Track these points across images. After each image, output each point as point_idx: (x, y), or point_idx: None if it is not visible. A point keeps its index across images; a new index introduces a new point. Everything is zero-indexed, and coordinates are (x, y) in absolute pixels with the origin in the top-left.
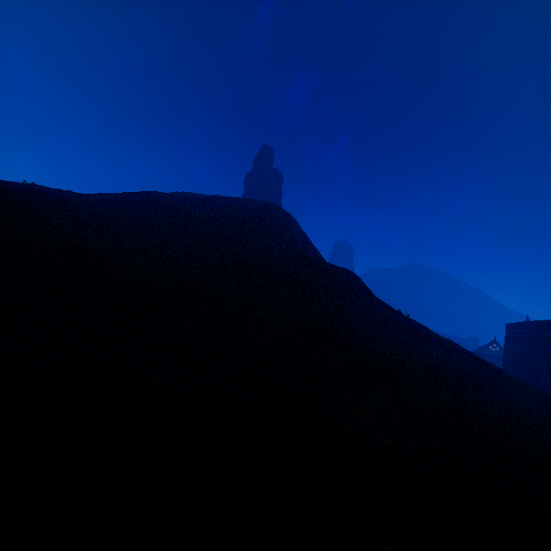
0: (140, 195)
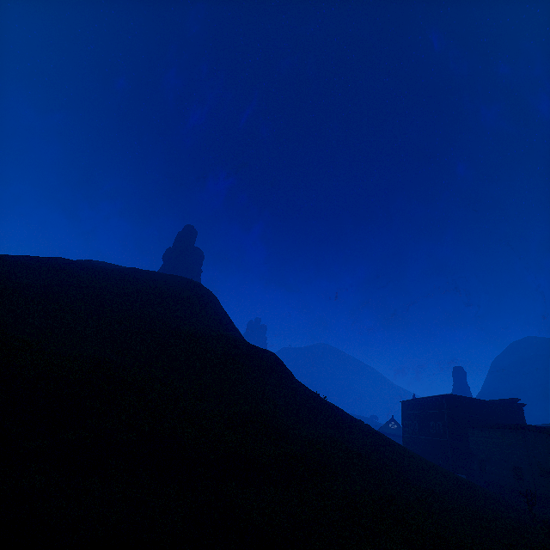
0: (43, 261)
